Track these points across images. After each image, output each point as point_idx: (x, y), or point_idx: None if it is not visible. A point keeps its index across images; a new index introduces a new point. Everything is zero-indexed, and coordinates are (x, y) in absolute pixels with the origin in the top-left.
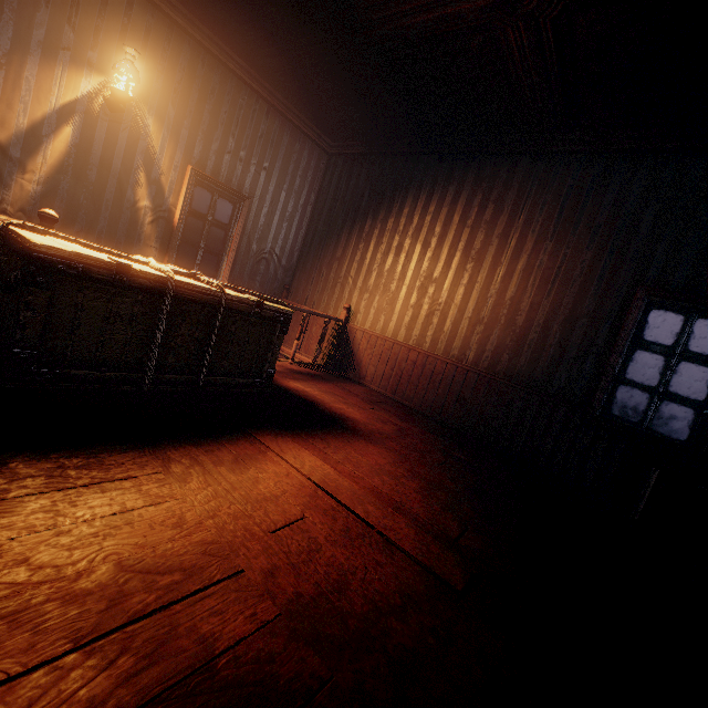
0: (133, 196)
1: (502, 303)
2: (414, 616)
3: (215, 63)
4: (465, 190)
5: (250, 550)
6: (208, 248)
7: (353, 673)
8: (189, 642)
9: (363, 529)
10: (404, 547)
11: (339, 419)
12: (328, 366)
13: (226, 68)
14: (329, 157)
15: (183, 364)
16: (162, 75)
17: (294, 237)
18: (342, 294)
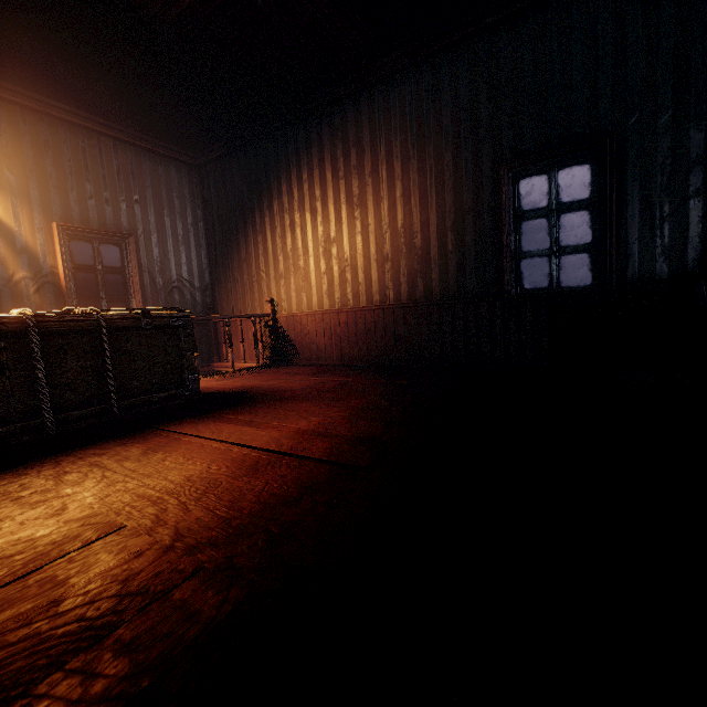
0: (5, 272)
1: (397, 234)
2: (308, 499)
3: (36, 116)
4: (326, 147)
5: (135, 507)
6: (110, 296)
7: (223, 555)
8: (37, 588)
9: (273, 458)
10: (312, 456)
11: (274, 394)
12: (274, 363)
13: (50, 117)
14: (199, 170)
15: (86, 397)
16: None
17: (197, 257)
18: (261, 291)
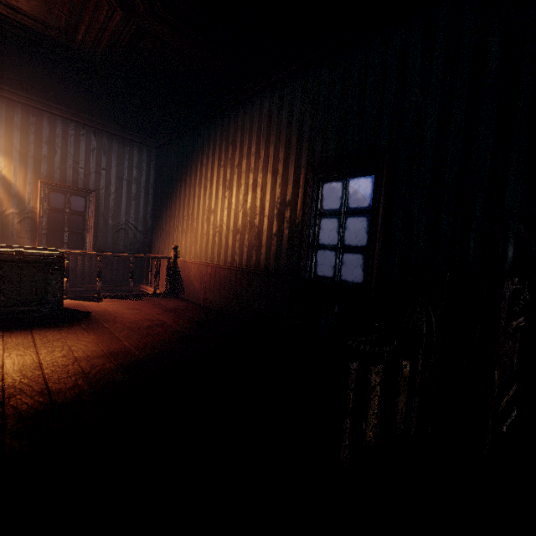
0: (1, 208)
1: (246, 213)
2: None
3: (42, 113)
4: (217, 142)
5: None
6: (72, 230)
7: None
8: None
9: None
10: None
11: (98, 323)
12: (169, 293)
13: (51, 114)
14: (157, 150)
15: None
16: (3, 130)
17: (144, 209)
18: (173, 239)
